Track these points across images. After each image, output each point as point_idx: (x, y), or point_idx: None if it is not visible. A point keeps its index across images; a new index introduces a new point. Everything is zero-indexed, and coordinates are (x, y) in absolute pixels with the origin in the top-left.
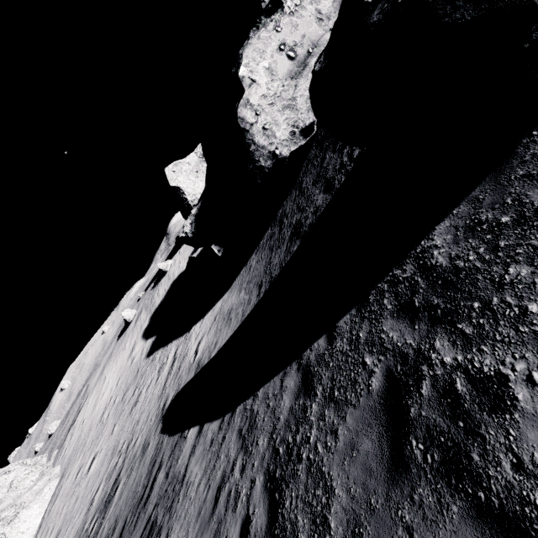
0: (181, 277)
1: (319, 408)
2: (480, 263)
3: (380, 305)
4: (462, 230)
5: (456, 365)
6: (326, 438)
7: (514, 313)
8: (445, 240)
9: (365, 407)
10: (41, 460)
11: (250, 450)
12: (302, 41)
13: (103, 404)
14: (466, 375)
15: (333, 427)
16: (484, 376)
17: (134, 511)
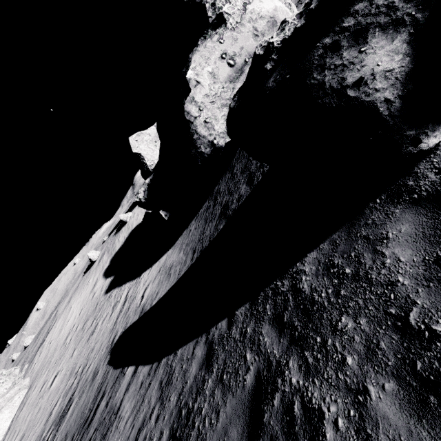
0: (138, 228)
1: (212, 384)
2: (327, 303)
3: (264, 308)
4: (322, 266)
5: (298, 388)
6: (212, 415)
7: (338, 359)
8: (311, 270)
9: (239, 398)
10: (15, 371)
11: (164, 403)
12: (240, 52)
13: (67, 330)
14: (301, 400)
15: (217, 407)
16: (311, 406)
17: (80, 430)
